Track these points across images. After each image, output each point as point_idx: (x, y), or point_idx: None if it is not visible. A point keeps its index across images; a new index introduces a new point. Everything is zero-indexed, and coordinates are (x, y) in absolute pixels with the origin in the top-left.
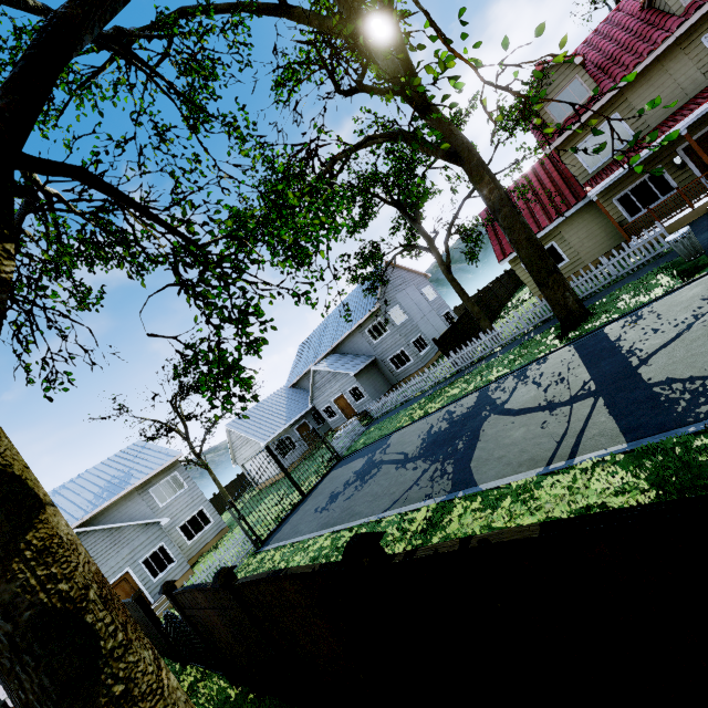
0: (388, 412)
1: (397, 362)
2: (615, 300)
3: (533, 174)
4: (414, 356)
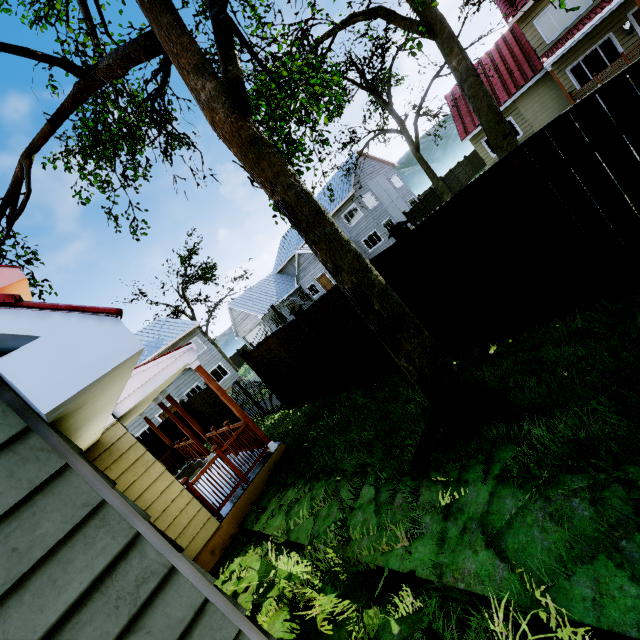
0: None
1: (370, 243)
2: None
3: (496, 50)
4: (384, 236)
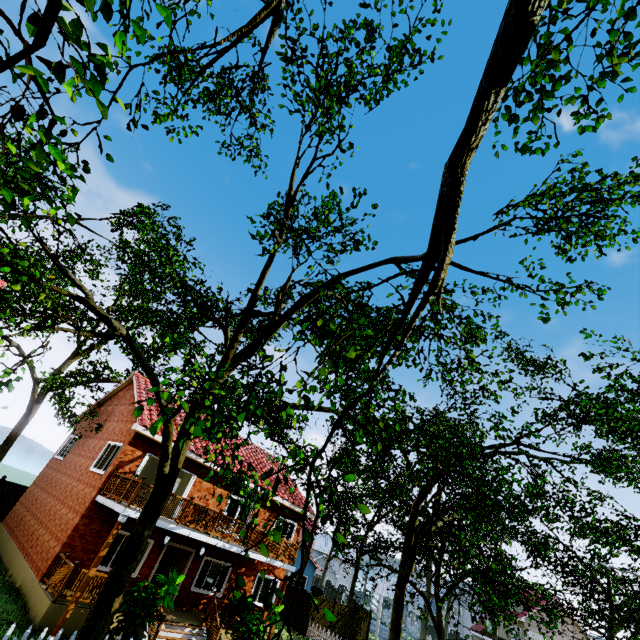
0: (409, 632)
1: None
2: None
3: None
4: None
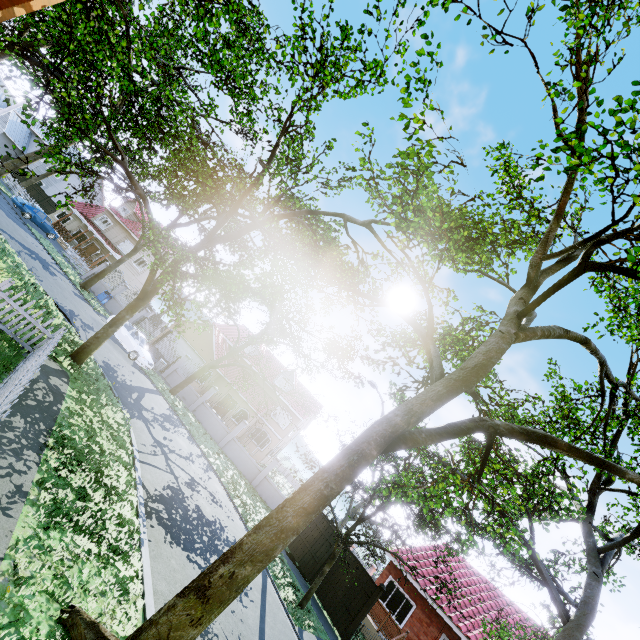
0: None
1: None
2: (0, 184)
3: None
4: None
